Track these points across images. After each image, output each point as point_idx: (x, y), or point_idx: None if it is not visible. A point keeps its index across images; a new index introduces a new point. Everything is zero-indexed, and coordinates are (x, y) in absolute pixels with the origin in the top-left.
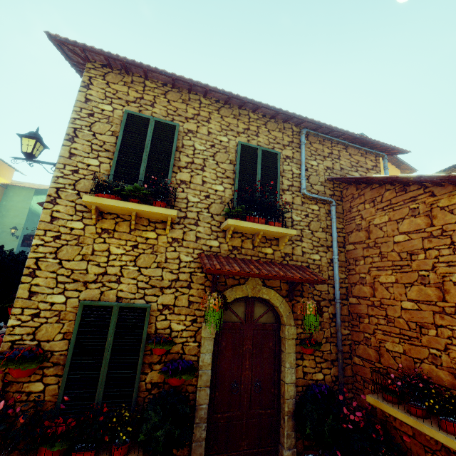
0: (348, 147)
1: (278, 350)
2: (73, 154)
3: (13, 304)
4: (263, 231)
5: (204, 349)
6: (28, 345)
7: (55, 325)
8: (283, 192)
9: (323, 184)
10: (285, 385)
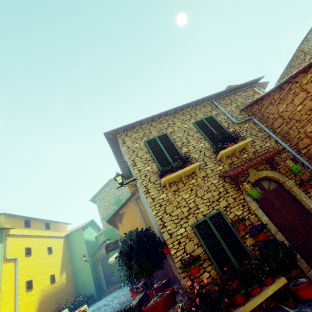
0: (236, 93)
1: (293, 197)
2: (140, 170)
3: (167, 244)
4: (237, 147)
5: (259, 215)
6: (187, 258)
7: (190, 242)
8: (227, 128)
9: (240, 114)
10: None
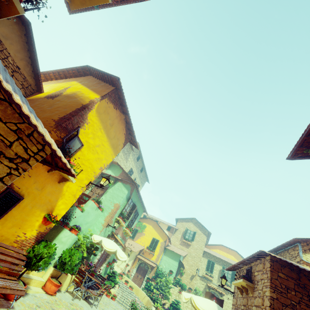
0: (288, 250)
1: None
2: None
3: None
4: None
5: None
6: None
7: None
8: None
9: None
10: None
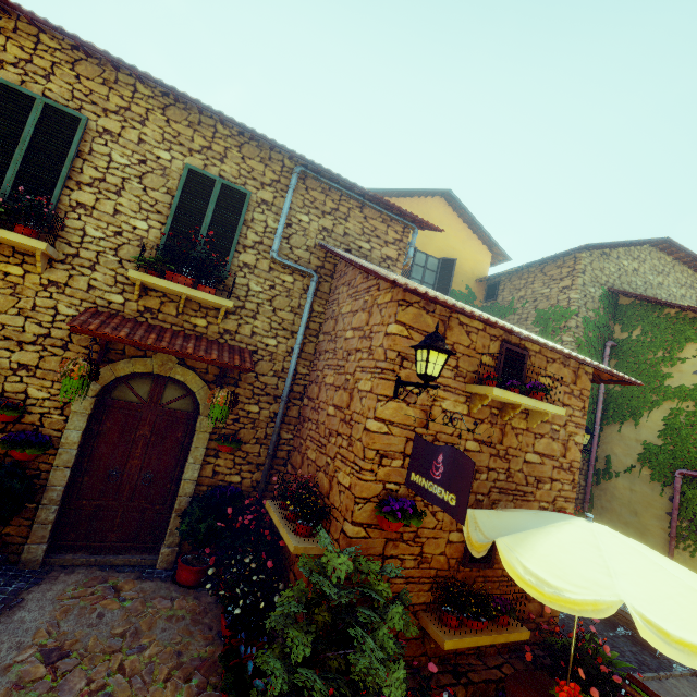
0: (366, 207)
1: (189, 444)
2: None
3: None
4: (186, 294)
5: (71, 425)
6: None
7: None
8: (245, 249)
9: (311, 250)
10: (182, 481)
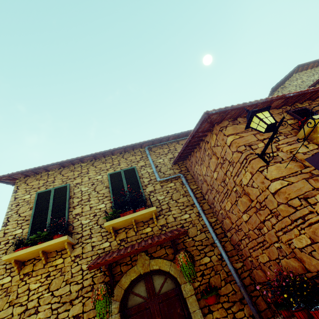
0: (179, 141)
1: (188, 314)
2: (6, 233)
3: None
4: (133, 218)
5: None
6: None
7: None
8: (146, 186)
9: (172, 168)
10: None
